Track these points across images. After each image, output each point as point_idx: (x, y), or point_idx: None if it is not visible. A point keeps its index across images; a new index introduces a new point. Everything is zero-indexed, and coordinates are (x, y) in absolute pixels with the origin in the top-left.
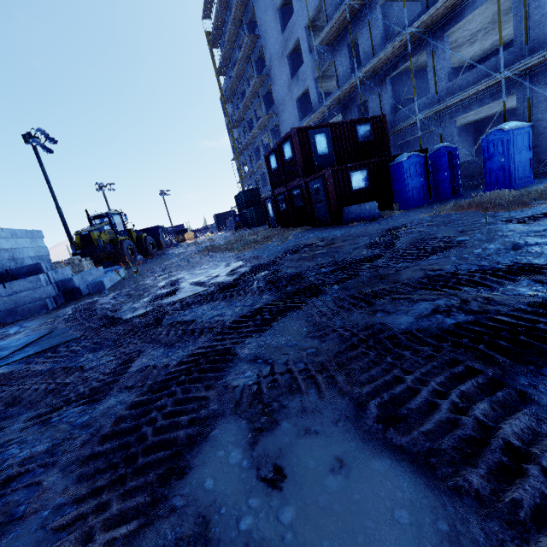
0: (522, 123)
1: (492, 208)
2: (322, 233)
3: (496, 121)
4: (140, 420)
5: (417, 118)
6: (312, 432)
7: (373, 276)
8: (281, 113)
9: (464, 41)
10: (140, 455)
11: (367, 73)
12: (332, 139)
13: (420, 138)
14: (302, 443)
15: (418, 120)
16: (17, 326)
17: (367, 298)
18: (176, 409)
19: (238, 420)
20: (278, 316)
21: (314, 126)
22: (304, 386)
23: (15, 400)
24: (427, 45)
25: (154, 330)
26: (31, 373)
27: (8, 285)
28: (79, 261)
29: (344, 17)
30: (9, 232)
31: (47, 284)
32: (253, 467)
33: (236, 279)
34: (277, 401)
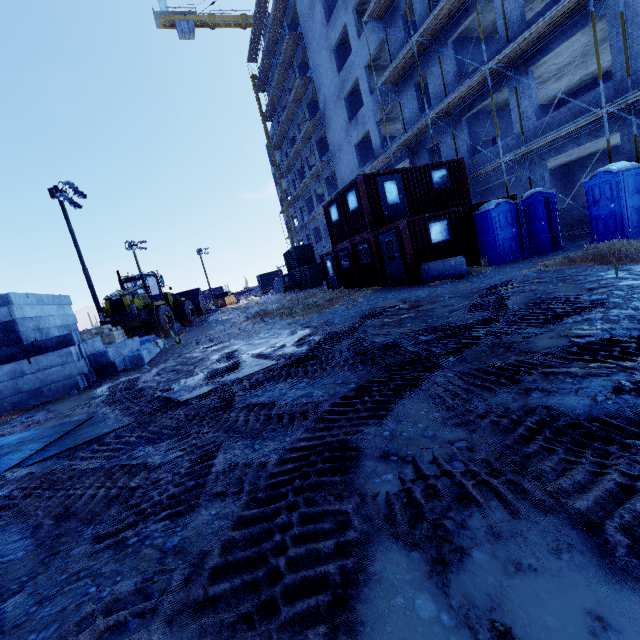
0: (632, 163)
1: (617, 261)
2: (400, 294)
3: (589, 164)
4: (261, 545)
5: (502, 161)
6: (525, 567)
7: (496, 345)
8: (337, 160)
9: (549, 76)
10: (281, 602)
11: (439, 113)
12: (403, 187)
13: (503, 184)
14: (518, 585)
15: (503, 164)
16: (44, 411)
17: (506, 373)
18: (308, 530)
19: (401, 547)
20: (391, 397)
21: (383, 172)
22: (480, 496)
23: (67, 510)
24: (509, 82)
25: (225, 415)
26: (78, 473)
27: (34, 360)
28: (109, 331)
29: (411, 55)
30: (35, 297)
31: (78, 358)
32: (462, 626)
33: (310, 349)
34: (448, 518)
